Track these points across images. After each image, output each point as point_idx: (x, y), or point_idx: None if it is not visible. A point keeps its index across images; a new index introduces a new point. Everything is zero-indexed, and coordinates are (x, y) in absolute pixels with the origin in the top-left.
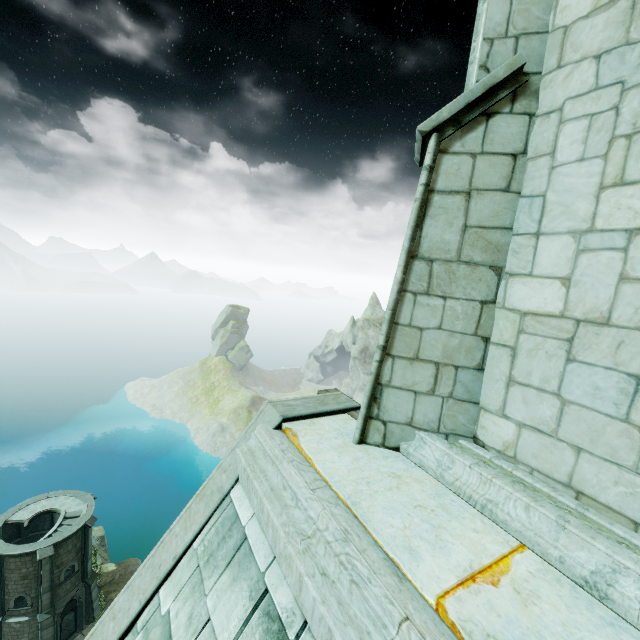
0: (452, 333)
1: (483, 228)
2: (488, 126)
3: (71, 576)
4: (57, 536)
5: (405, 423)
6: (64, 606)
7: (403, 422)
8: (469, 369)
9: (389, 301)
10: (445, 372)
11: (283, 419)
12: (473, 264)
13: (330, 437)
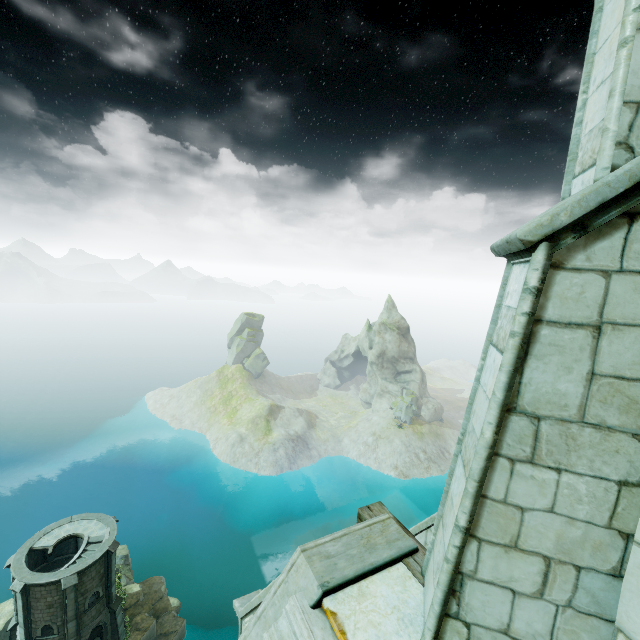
0: (571, 520)
1: (622, 379)
2: (631, 232)
3: (96, 603)
4: (81, 563)
5: (498, 630)
6: (90, 633)
7: (495, 628)
8: (599, 573)
9: (474, 468)
10: (560, 572)
11: (323, 593)
12: (605, 428)
13: (389, 632)
